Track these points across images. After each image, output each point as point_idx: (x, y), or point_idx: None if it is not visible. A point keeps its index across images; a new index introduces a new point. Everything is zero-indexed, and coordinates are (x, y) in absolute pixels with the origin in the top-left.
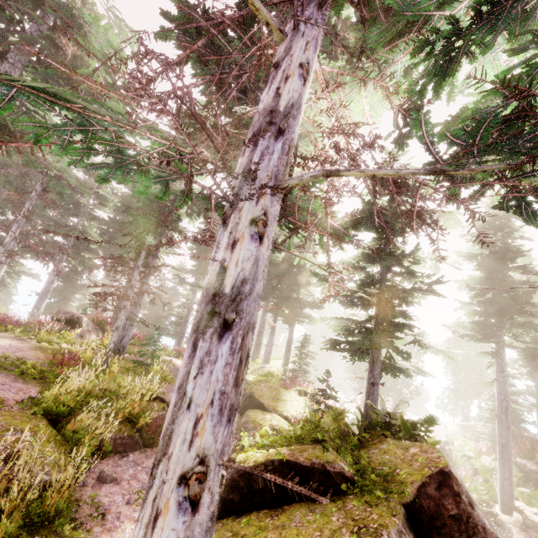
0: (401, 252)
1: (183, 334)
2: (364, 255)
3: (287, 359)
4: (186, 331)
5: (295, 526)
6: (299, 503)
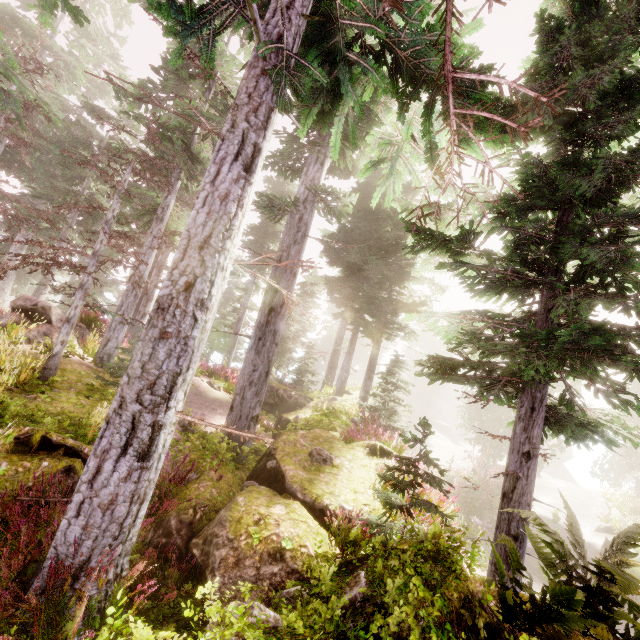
0: (635, 149)
1: (232, 349)
2: (524, 185)
3: (366, 390)
4: (235, 345)
5: None
6: None
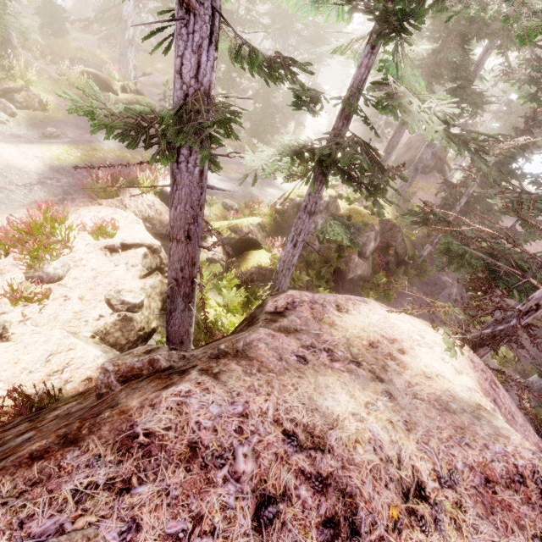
0: None
1: None
2: None
3: None
4: None
5: None
6: None
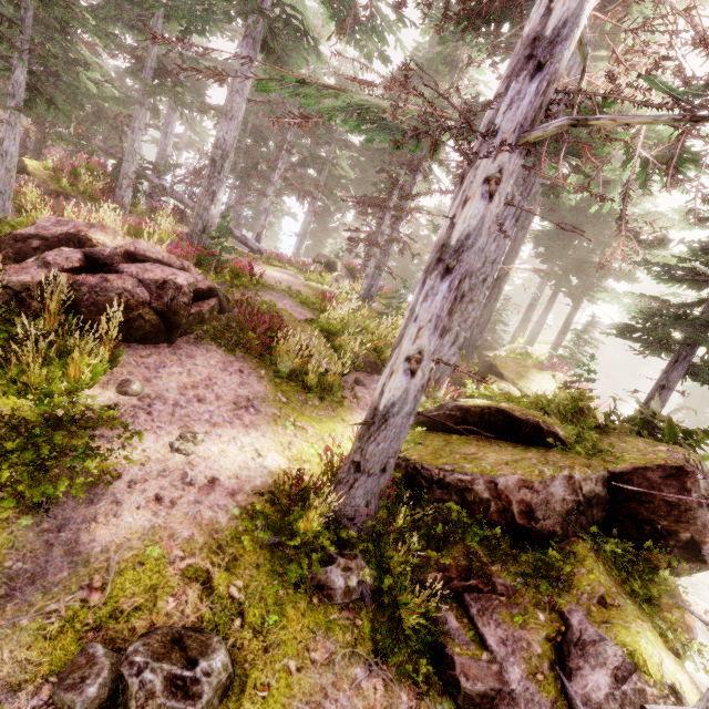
0: None
1: None
2: None
3: (557, 343)
4: None
5: (494, 448)
6: (505, 442)
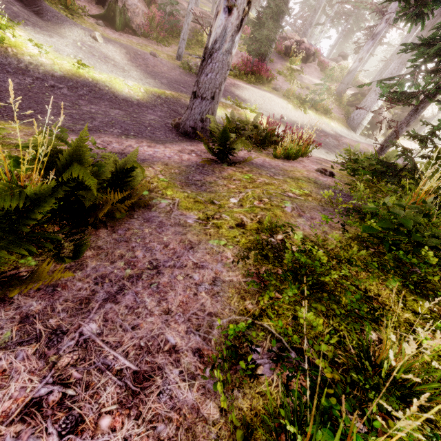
0: None
1: None
2: None
3: None
4: None
5: None
6: None
